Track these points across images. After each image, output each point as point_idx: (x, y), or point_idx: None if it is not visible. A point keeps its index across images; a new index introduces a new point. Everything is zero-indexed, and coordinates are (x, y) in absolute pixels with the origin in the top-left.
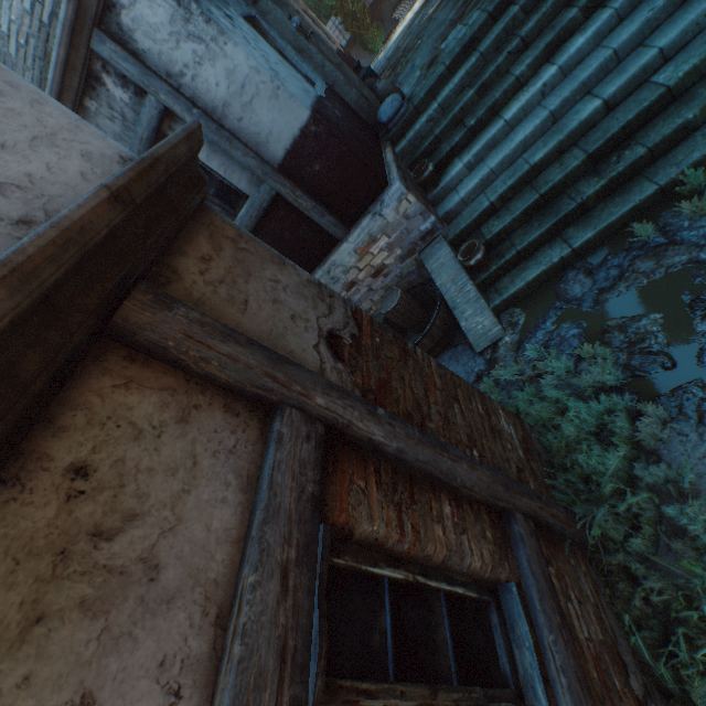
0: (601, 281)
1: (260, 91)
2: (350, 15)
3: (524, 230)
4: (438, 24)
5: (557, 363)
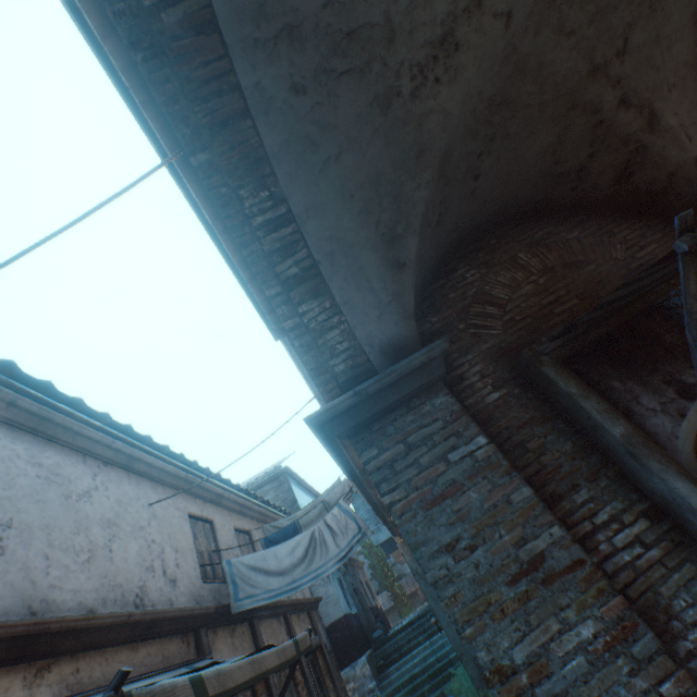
0: None
1: (332, 600)
2: (395, 593)
3: None
4: (414, 614)
5: None
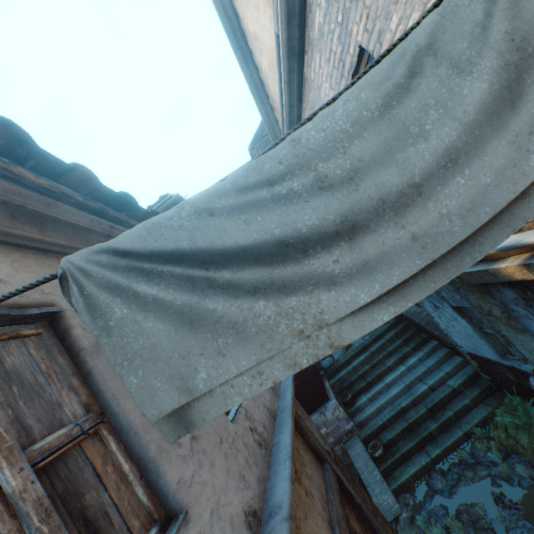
0: (450, 480)
1: None
2: None
3: (403, 441)
4: None
5: (435, 530)
